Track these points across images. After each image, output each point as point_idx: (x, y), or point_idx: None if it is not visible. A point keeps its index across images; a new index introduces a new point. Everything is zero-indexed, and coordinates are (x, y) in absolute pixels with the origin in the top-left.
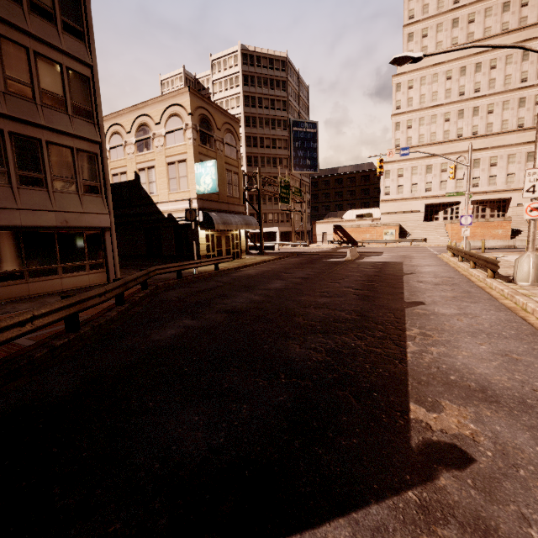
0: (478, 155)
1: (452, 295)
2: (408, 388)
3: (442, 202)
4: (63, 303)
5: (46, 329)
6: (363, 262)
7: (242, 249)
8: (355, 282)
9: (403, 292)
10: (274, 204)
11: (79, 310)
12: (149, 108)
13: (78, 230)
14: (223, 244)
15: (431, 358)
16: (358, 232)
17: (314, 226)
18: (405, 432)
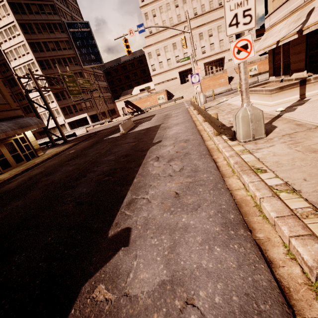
0: (201, 30)
1: (176, 188)
2: None
3: (188, 68)
4: None
5: None
6: (132, 133)
7: (35, 148)
8: (92, 181)
9: (124, 198)
10: (78, 96)
11: None
12: None
13: None
14: (4, 152)
15: None
16: (141, 102)
17: (115, 105)
18: None
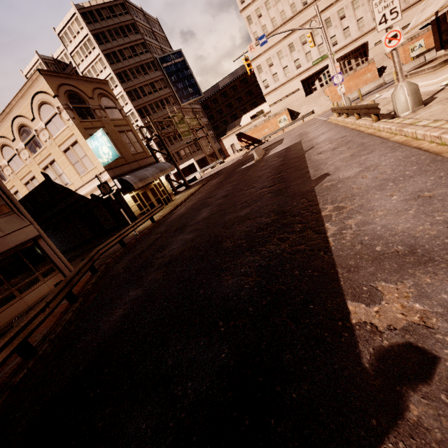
0: (327, 14)
1: (350, 154)
2: (340, 283)
3: (314, 72)
4: (0, 344)
5: (9, 365)
6: (269, 157)
7: (169, 192)
8: (267, 180)
9: (309, 171)
10: (180, 141)
11: (24, 338)
12: (16, 108)
13: (11, 252)
14: (150, 197)
15: (352, 234)
16: (257, 131)
17: (222, 143)
18: (353, 348)
